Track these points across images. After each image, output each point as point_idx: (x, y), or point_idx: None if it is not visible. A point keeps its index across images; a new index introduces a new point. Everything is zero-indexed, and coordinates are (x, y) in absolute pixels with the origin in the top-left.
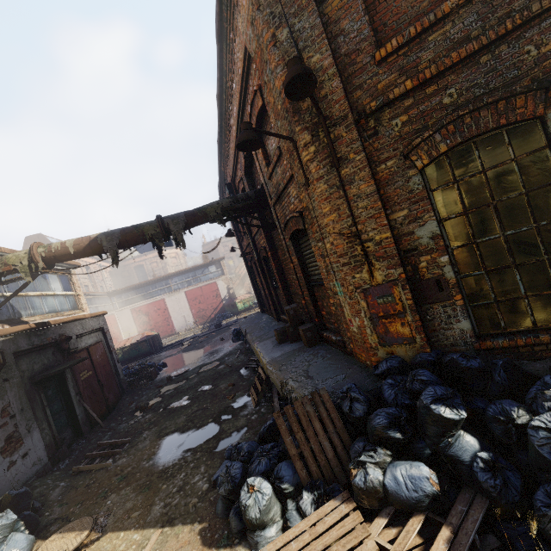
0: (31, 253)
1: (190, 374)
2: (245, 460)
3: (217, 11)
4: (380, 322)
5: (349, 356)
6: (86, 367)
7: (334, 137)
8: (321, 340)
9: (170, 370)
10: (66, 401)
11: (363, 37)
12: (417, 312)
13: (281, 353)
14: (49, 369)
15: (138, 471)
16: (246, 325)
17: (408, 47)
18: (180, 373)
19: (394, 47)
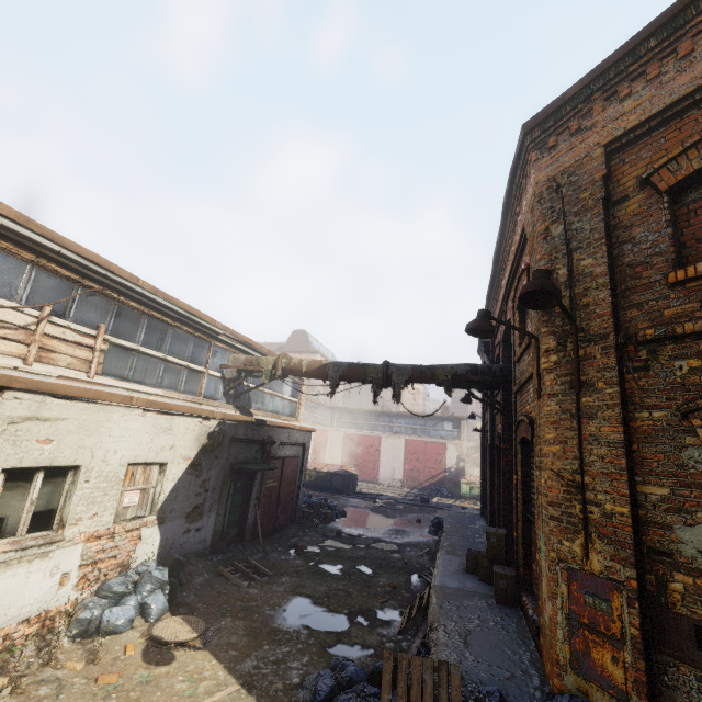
0: (277, 361)
1: (361, 541)
2: (342, 684)
3: (506, 189)
4: (581, 632)
5: (537, 655)
6: (275, 476)
7: (584, 354)
8: (520, 604)
9: (345, 523)
10: (246, 500)
11: (658, 251)
12: (644, 657)
13: (457, 585)
14: (247, 463)
15: (258, 611)
16: (451, 519)
17: None
18: (352, 533)
19: (699, 273)
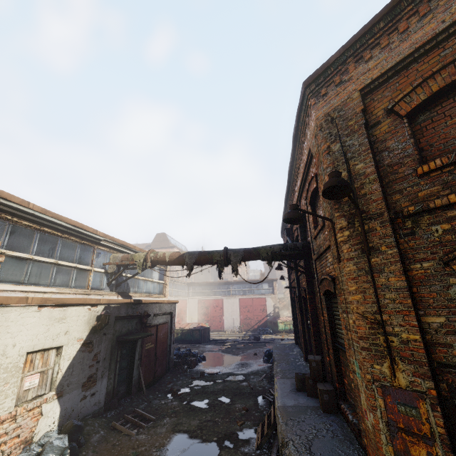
0: (146, 256)
1: (218, 377)
2: None
3: (295, 126)
4: (399, 435)
5: (363, 452)
6: (152, 339)
7: (368, 228)
8: (339, 409)
9: (206, 365)
10: (131, 362)
11: (407, 154)
12: (451, 450)
13: (294, 403)
14: (130, 334)
15: (147, 455)
16: (277, 350)
17: (454, 167)
18: (211, 372)
19: (438, 165)
